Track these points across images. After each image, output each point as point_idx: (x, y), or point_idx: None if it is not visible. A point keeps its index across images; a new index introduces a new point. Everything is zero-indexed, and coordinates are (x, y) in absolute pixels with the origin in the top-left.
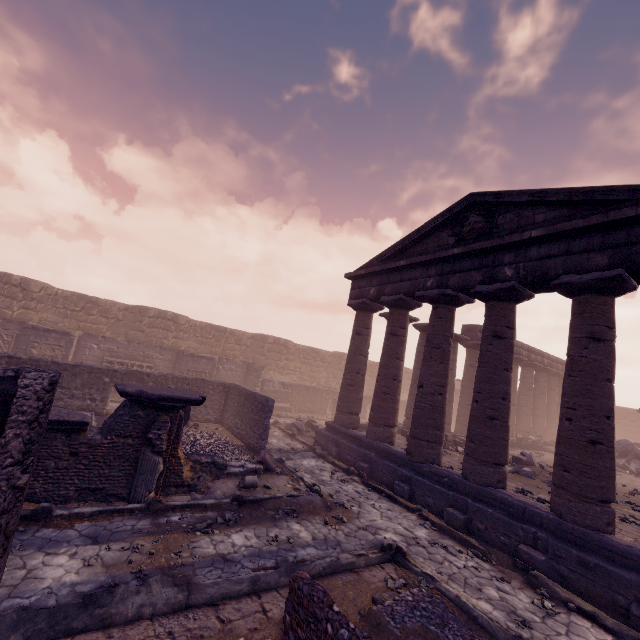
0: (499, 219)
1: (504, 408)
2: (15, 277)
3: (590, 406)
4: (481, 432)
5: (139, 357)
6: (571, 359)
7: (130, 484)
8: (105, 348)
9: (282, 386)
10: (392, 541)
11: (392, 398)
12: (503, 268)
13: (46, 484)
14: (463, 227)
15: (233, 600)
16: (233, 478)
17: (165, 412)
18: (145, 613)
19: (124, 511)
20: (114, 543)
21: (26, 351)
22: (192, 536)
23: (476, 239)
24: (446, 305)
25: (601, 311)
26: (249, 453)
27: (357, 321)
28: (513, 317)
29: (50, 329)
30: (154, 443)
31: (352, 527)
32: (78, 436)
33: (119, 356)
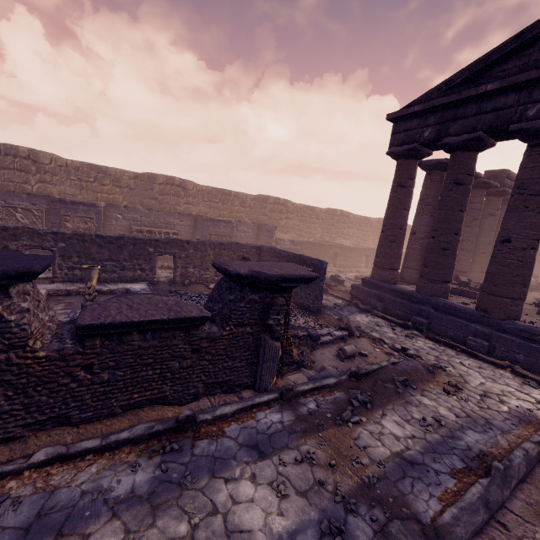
0: None
1: None
2: (22, 149)
3: None
4: None
5: (161, 224)
6: None
7: (253, 373)
8: (129, 218)
9: (292, 244)
10: (527, 410)
11: (452, 254)
12: None
13: (174, 385)
14: None
15: (483, 537)
16: (325, 347)
17: (278, 293)
18: None
19: (261, 404)
20: (281, 452)
21: (61, 225)
22: (348, 430)
23: None
24: None
25: None
26: (308, 314)
27: (401, 171)
28: None
29: (76, 201)
30: (273, 329)
31: (473, 395)
32: (196, 331)
33: (143, 225)
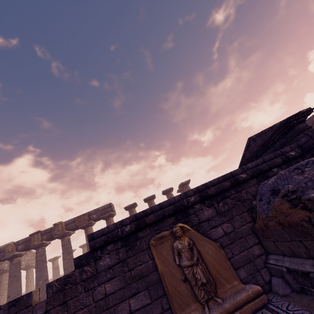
0: None
1: None
2: None
3: None
4: None
5: None
6: None
7: None
8: None
9: None
10: None
11: None
12: None
13: None
14: None
15: None
16: None
17: None
18: None
19: None
20: None
21: None
22: None
23: None
24: None
25: None
26: None
27: None
28: (1, 279)
29: None
30: None
31: None
32: None
33: None
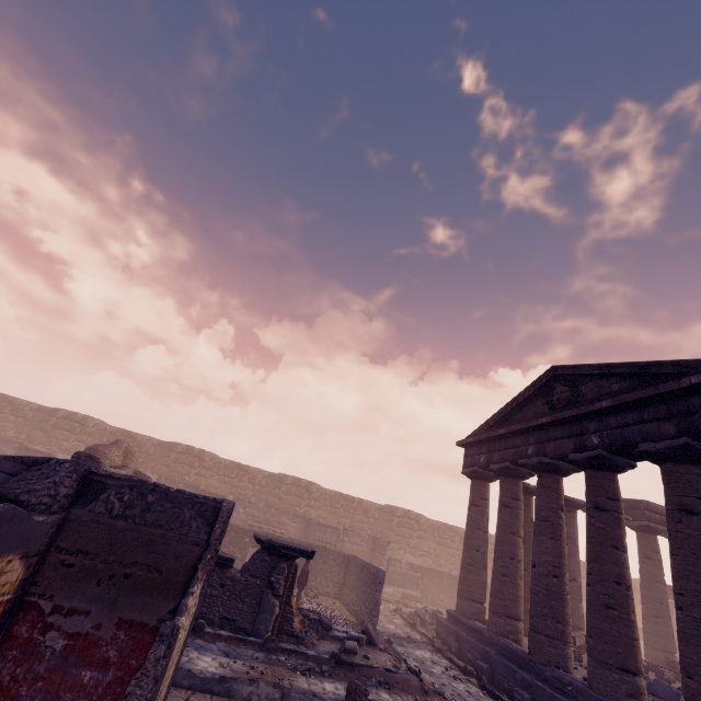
0: (582, 388)
1: (620, 595)
2: (196, 449)
3: (697, 591)
4: (597, 623)
5: (274, 523)
6: (669, 534)
7: (254, 621)
8: (249, 512)
9: (410, 568)
10: None
11: (511, 581)
12: (590, 436)
13: (203, 607)
14: (552, 396)
15: None
16: (336, 642)
17: (284, 560)
18: (253, 699)
19: (248, 642)
20: (239, 660)
21: None
22: (293, 673)
23: (562, 408)
24: (549, 474)
25: (686, 481)
26: (359, 629)
27: (472, 491)
28: (613, 487)
29: (213, 493)
30: (274, 586)
31: None
32: (227, 571)
33: (259, 521)
